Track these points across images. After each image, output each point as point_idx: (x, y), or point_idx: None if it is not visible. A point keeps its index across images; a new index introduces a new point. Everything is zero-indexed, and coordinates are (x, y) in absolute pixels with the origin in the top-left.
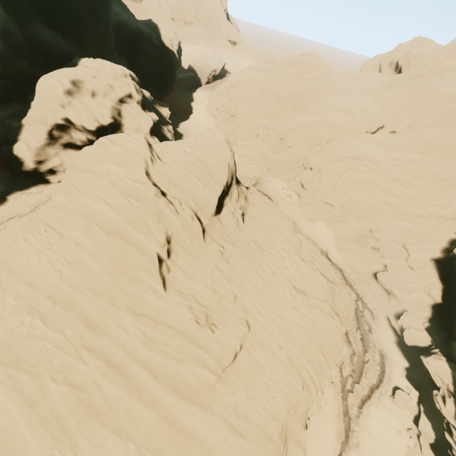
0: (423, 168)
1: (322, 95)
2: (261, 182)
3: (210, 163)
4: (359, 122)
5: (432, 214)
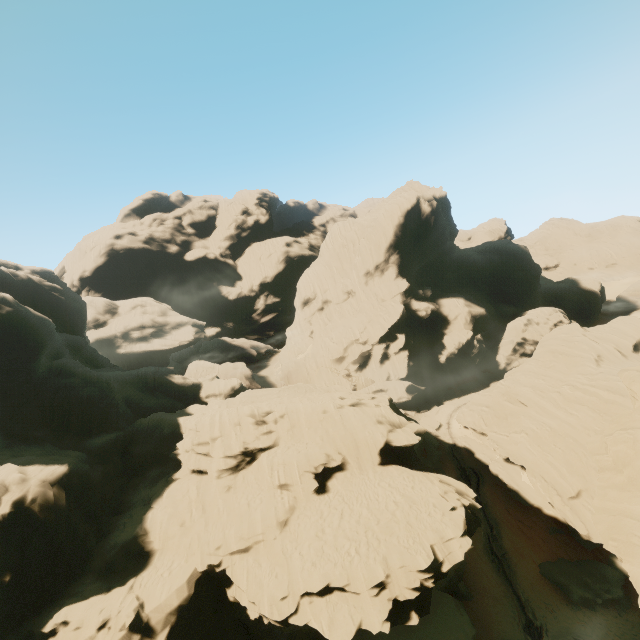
0: None
1: None
2: None
3: (623, 329)
4: None
5: None
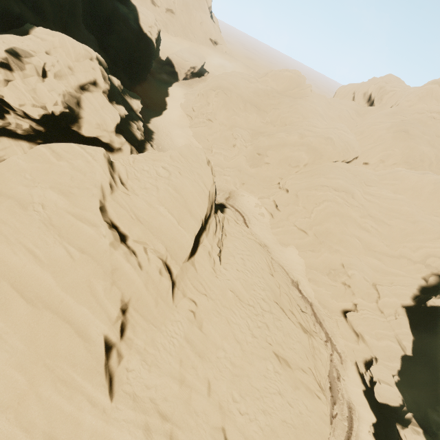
0: (396, 207)
1: (303, 115)
2: (234, 196)
3: (188, 192)
4: (338, 150)
5: (401, 256)
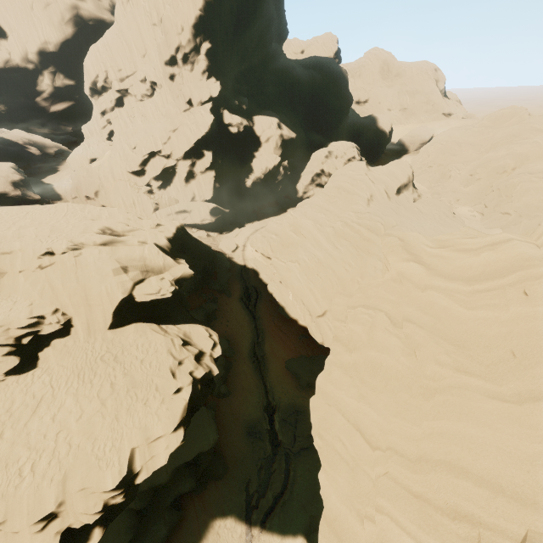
0: None
1: (515, 135)
2: None
3: (395, 172)
4: None
5: None
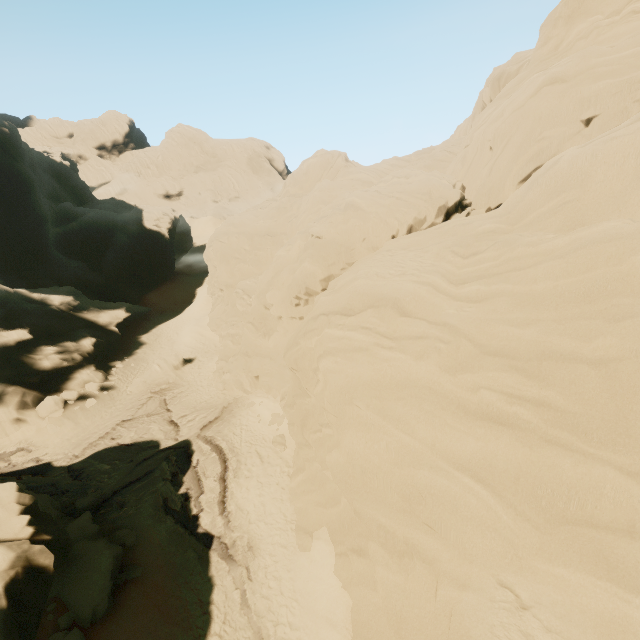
0: (593, 276)
1: (325, 201)
2: (233, 411)
3: None
4: (375, 217)
5: None
